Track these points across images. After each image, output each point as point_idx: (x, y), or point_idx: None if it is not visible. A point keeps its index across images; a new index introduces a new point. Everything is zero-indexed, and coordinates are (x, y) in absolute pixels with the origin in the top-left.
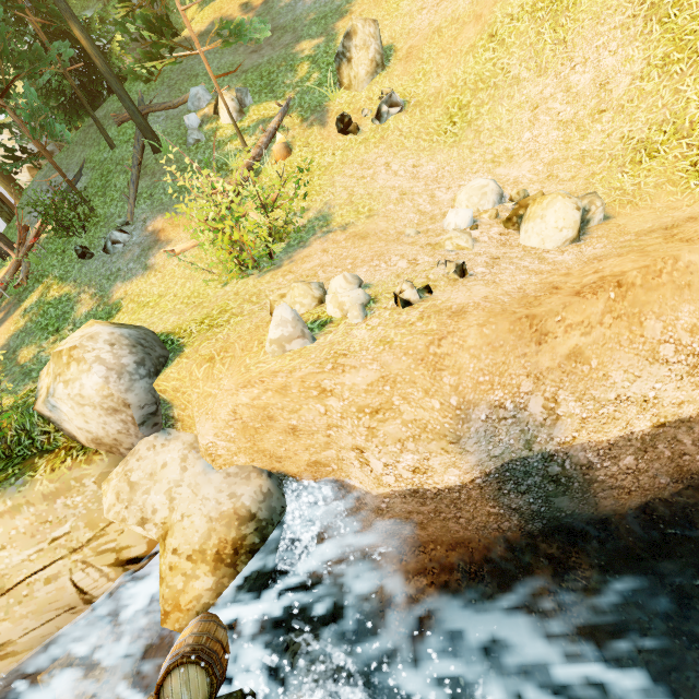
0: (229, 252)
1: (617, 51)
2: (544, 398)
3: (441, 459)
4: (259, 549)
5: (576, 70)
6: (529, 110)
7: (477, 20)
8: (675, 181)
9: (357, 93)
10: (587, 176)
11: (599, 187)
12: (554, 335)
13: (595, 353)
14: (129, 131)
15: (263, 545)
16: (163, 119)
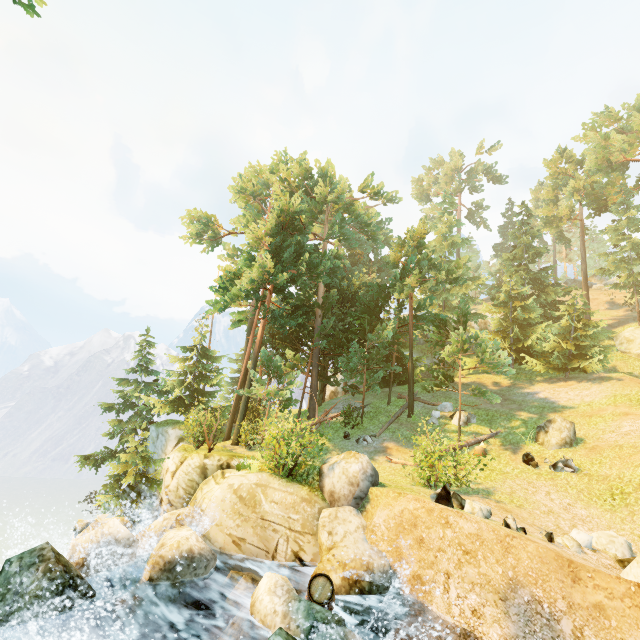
0: (421, 476)
1: None
2: (573, 624)
3: (492, 610)
4: (364, 594)
5: None
6: None
7: None
8: None
9: (546, 449)
10: None
11: None
12: (585, 584)
13: (615, 616)
14: (400, 402)
15: (367, 595)
16: (421, 406)
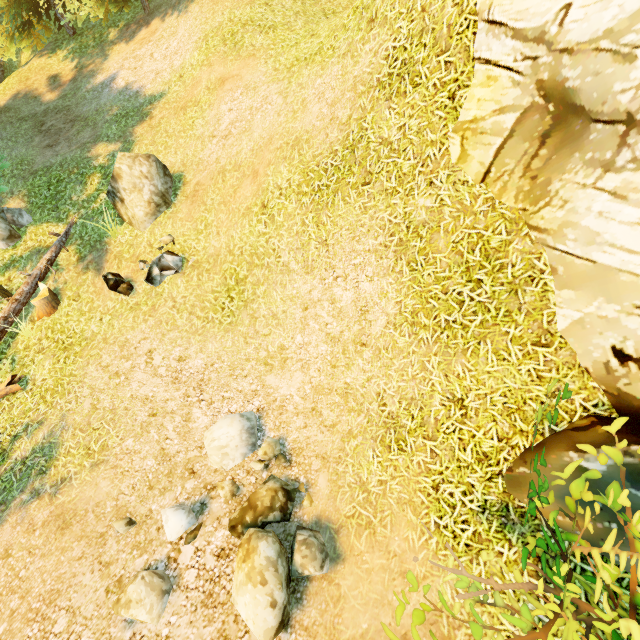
0: None
1: (373, 279)
2: None
3: None
4: None
5: (338, 282)
6: (300, 308)
7: (254, 177)
8: (416, 506)
9: (140, 232)
10: (344, 433)
11: (349, 465)
12: None
13: None
14: None
15: None
16: None
